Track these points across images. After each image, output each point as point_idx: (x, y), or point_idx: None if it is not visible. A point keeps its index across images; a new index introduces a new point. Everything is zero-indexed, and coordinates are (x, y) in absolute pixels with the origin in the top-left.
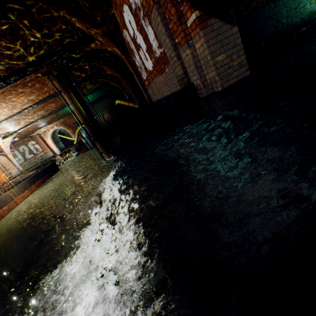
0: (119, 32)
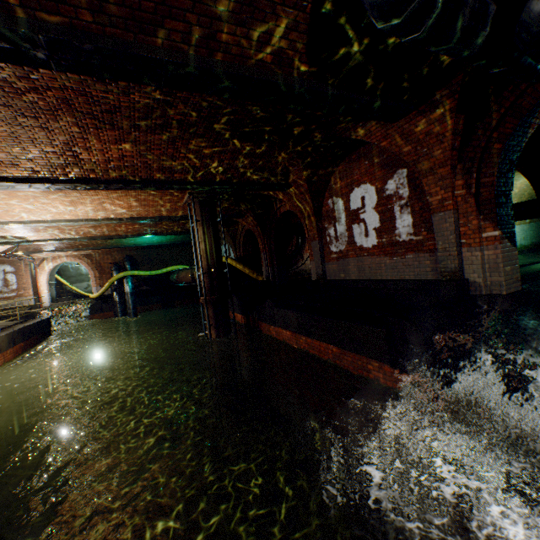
0: (322, 195)
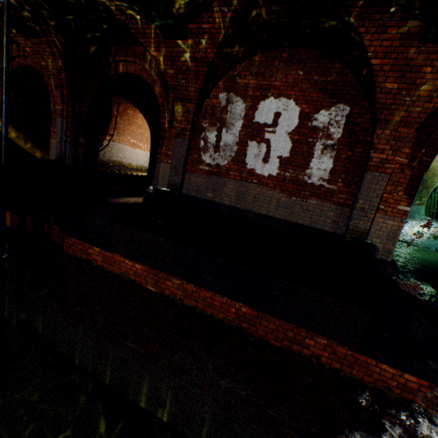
0: (215, 82)
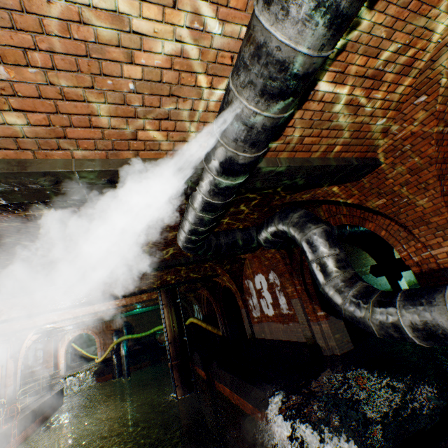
0: (241, 277)
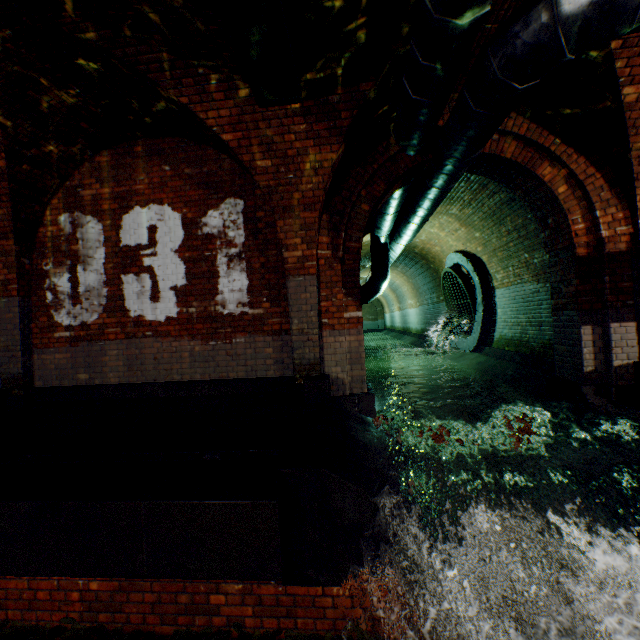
0: (46, 201)
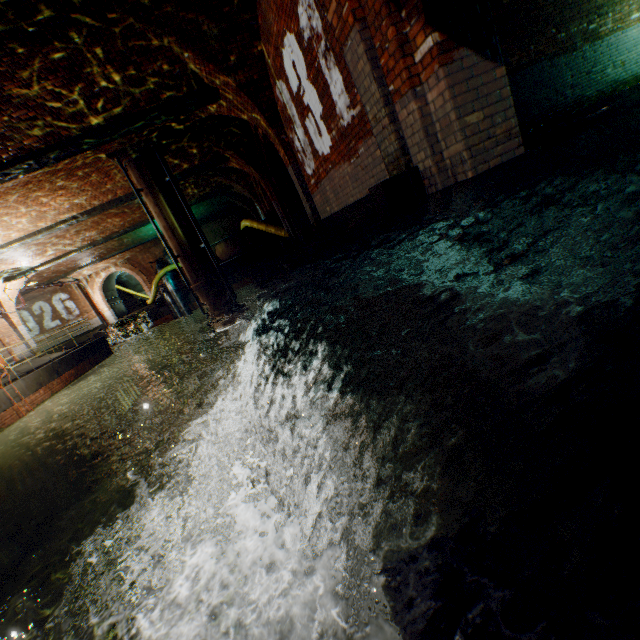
0: (267, 85)
